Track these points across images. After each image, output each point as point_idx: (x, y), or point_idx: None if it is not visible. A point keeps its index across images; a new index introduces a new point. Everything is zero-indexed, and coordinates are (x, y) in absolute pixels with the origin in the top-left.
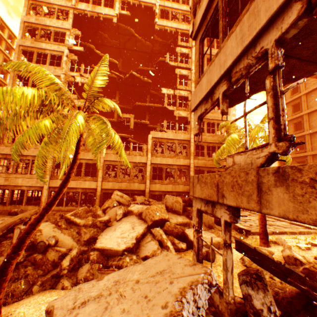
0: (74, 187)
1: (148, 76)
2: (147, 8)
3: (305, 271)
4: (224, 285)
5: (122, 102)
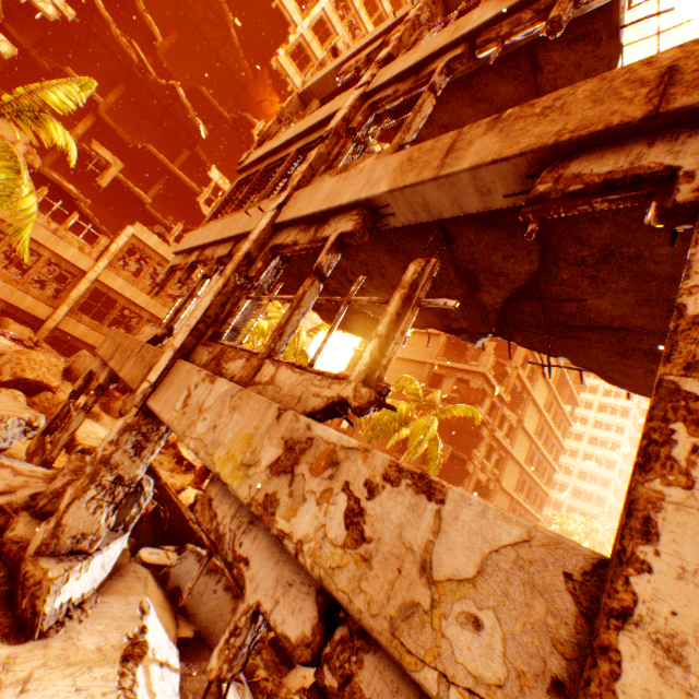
0: None
1: (214, 119)
2: (282, 16)
3: None
4: (54, 444)
5: (121, 112)
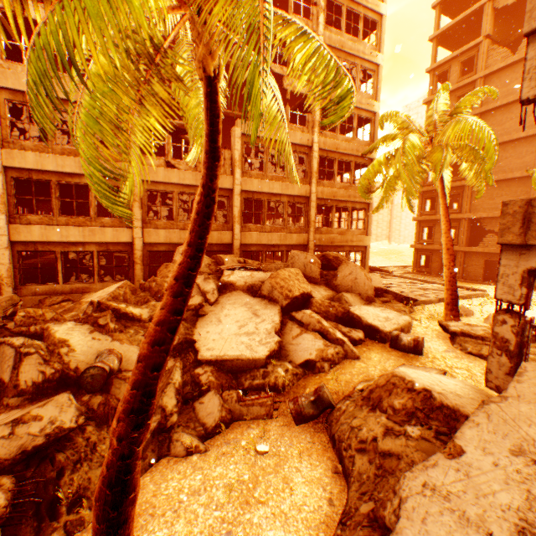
0: (77, 243)
1: None
2: None
3: None
4: None
5: None
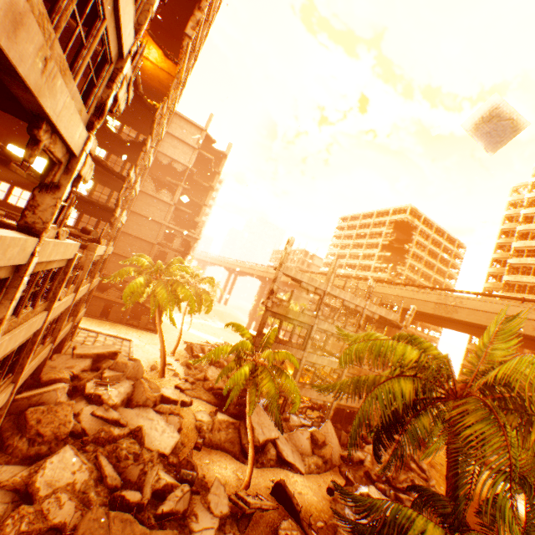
0: None
1: None
2: None
3: (211, 388)
4: None
5: None
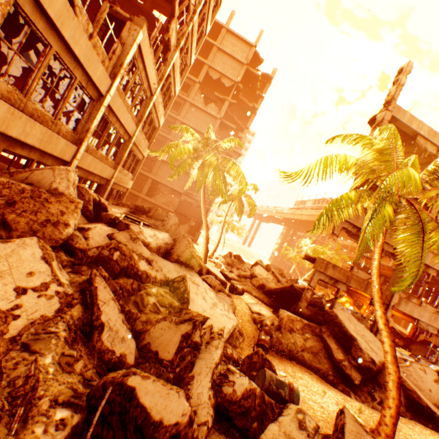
0: None
1: None
2: None
3: (261, 285)
4: None
5: None
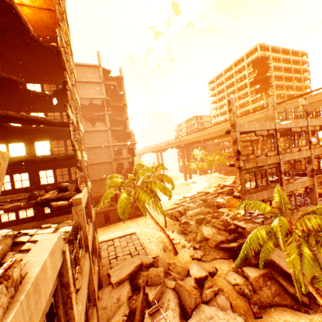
0: None
1: None
2: None
3: (216, 245)
4: None
5: None
